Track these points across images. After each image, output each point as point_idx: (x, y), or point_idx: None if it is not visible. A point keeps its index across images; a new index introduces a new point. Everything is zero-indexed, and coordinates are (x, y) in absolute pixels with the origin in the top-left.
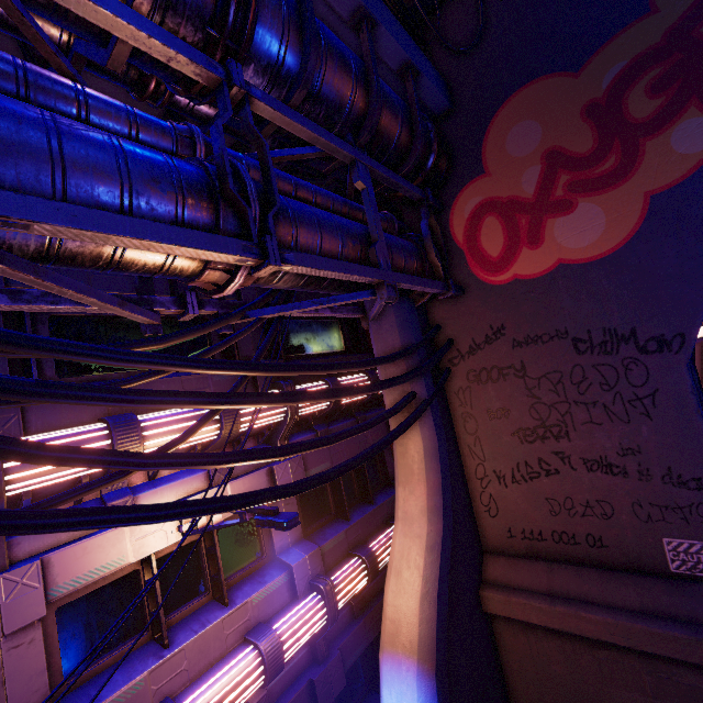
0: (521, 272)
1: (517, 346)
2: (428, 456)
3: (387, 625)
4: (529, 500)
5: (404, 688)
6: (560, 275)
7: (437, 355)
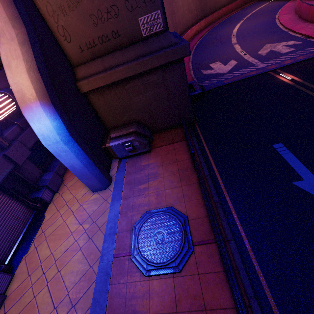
0: None
1: None
2: None
3: (16, 96)
4: (82, 21)
5: (38, 116)
6: None
7: None
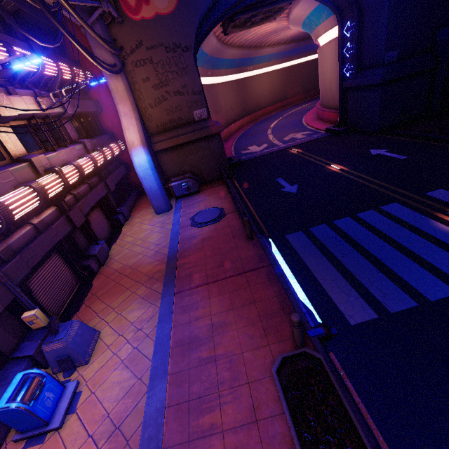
0: (144, 16)
1: (148, 50)
2: (127, 91)
3: (130, 143)
4: (161, 111)
5: (140, 153)
6: (158, 19)
7: (120, 49)
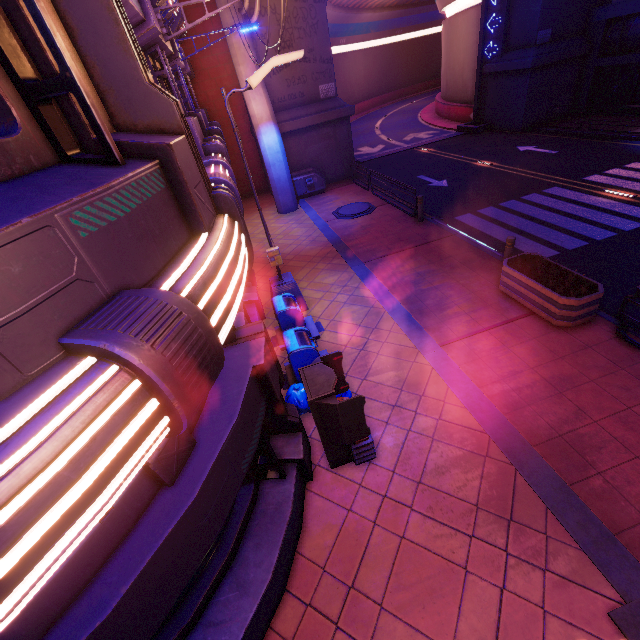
0: None
1: None
2: (251, 48)
3: (257, 117)
4: (280, 82)
5: (270, 131)
6: None
7: None
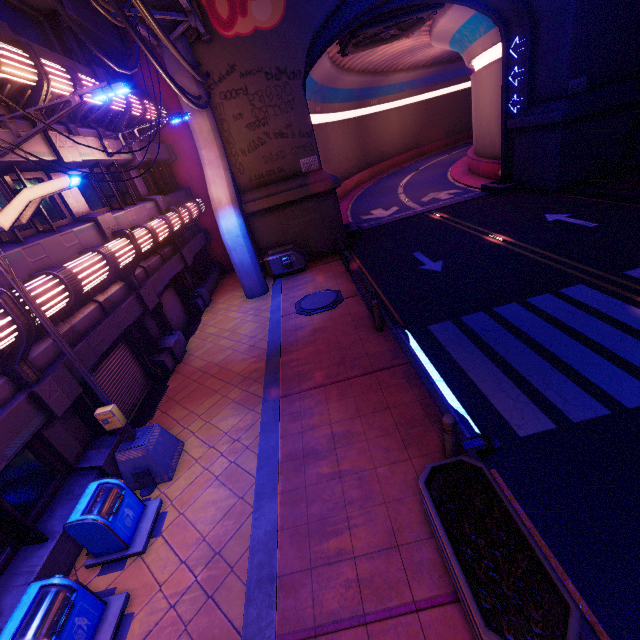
0: (239, 32)
1: (243, 77)
2: (214, 131)
3: (216, 201)
4: (257, 160)
5: (229, 215)
6: (257, 36)
7: (207, 76)
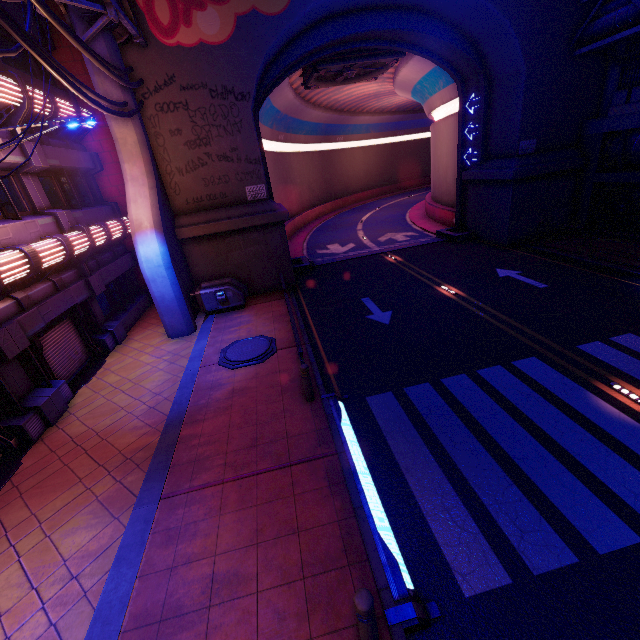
0: (182, 41)
1: (183, 90)
2: (142, 144)
3: (135, 223)
4: (195, 181)
5: (150, 240)
6: (202, 49)
7: (137, 82)
